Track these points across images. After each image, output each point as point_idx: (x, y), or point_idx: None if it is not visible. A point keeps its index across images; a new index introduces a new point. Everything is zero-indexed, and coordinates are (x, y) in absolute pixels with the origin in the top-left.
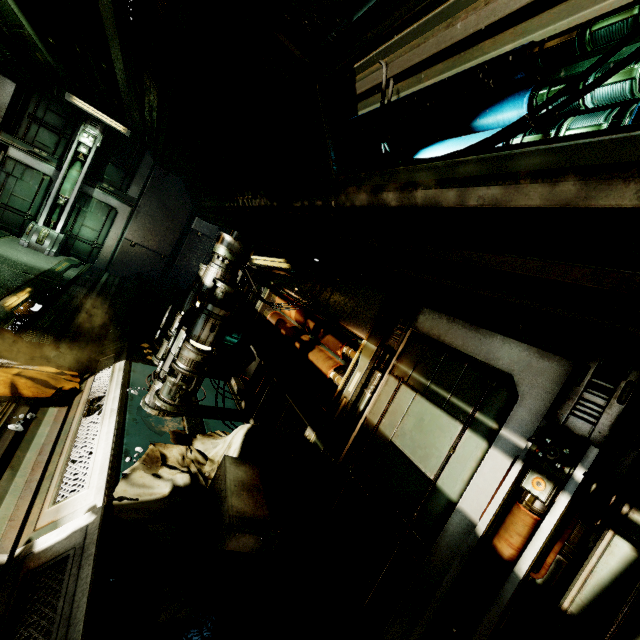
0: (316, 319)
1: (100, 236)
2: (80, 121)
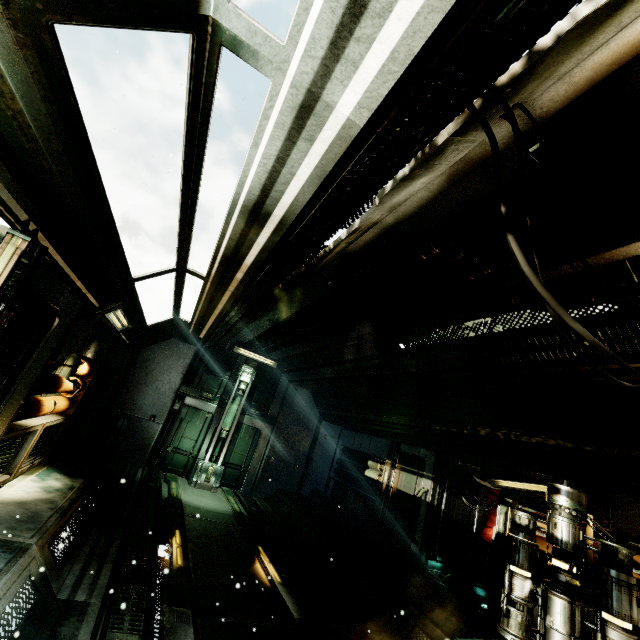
0: (638, 550)
1: (247, 459)
2: (237, 363)
